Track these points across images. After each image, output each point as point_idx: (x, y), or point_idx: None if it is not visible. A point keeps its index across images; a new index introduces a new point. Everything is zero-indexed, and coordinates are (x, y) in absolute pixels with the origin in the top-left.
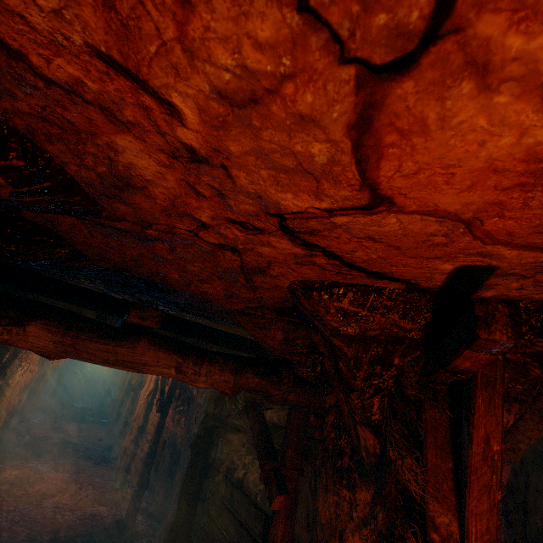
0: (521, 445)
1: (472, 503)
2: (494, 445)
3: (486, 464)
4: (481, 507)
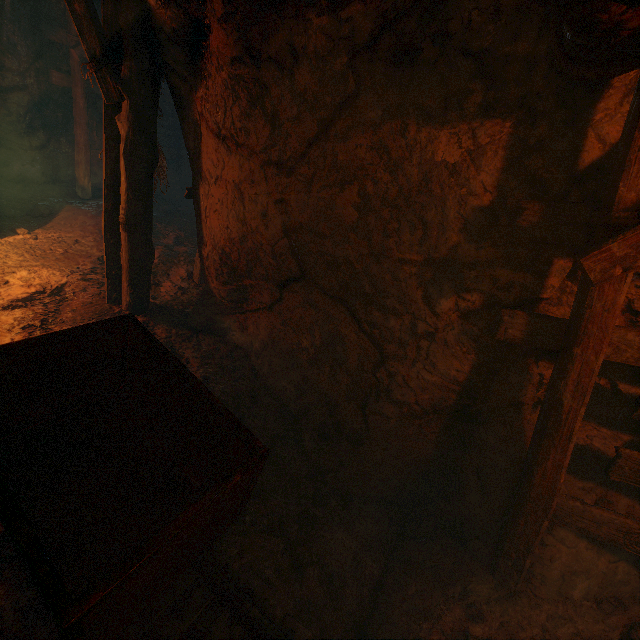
0: None
1: None
2: None
3: None
4: None
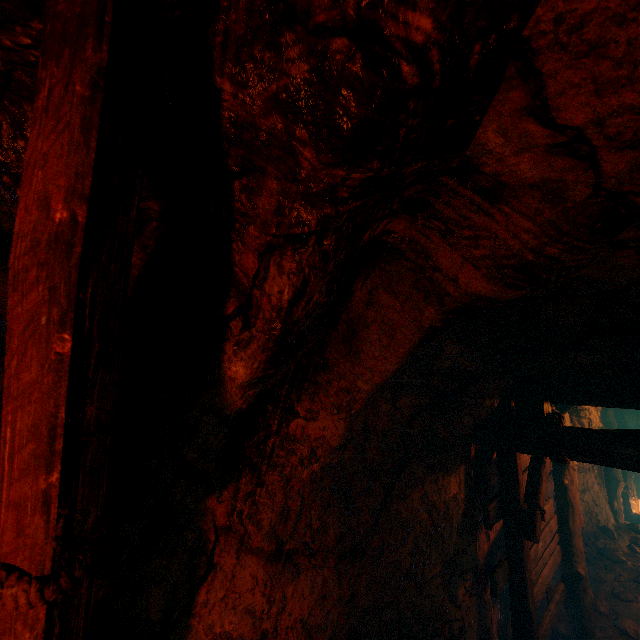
0: (360, 383)
1: (10, 369)
2: (57, 210)
3: (37, 261)
4: (26, 377)
